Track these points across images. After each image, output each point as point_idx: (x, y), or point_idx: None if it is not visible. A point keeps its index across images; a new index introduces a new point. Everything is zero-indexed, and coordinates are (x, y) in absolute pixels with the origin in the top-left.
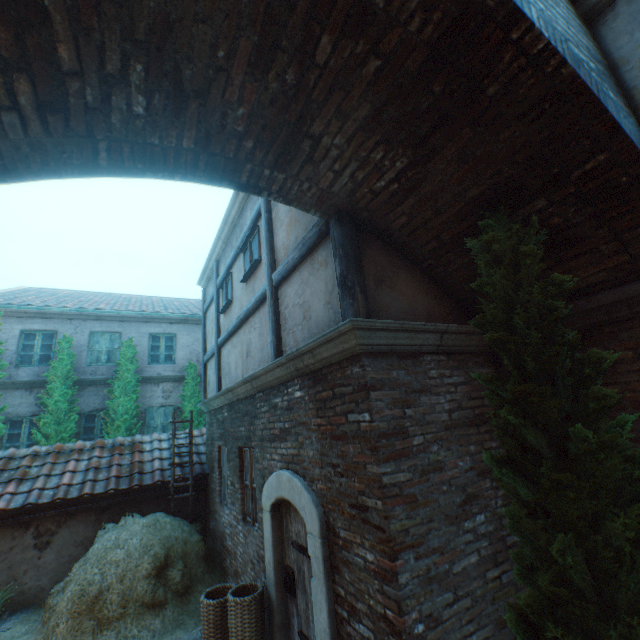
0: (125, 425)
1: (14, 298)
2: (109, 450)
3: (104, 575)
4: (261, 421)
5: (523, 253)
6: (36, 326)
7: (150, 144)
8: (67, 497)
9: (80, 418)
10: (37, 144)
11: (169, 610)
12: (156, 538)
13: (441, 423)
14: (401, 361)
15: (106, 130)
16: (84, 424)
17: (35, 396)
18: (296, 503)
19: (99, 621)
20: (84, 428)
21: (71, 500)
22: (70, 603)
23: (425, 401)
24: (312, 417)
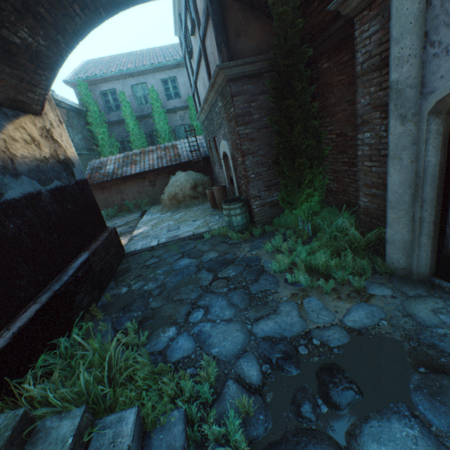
0: (167, 138)
1: (86, 72)
2: (163, 149)
3: (175, 190)
4: (215, 122)
5: (281, 12)
6: (105, 88)
7: (115, 0)
8: (154, 168)
9: (146, 137)
10: (85, 22)
11: (200, 200)
12: (190, 178)
13: (270, 108)
14: (250, 80)
15: (100, 5)
16: (149, 140)
17: (123, 128)
18: (226, 151)
19: (178, 202)
20: (150, 142)
21: (156, 169)
22: (167, 197)
23: (262, 99)
24: (224, 114)
